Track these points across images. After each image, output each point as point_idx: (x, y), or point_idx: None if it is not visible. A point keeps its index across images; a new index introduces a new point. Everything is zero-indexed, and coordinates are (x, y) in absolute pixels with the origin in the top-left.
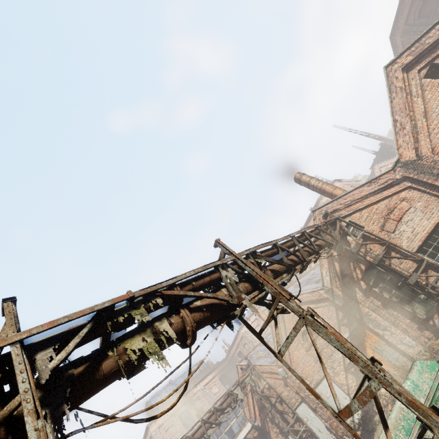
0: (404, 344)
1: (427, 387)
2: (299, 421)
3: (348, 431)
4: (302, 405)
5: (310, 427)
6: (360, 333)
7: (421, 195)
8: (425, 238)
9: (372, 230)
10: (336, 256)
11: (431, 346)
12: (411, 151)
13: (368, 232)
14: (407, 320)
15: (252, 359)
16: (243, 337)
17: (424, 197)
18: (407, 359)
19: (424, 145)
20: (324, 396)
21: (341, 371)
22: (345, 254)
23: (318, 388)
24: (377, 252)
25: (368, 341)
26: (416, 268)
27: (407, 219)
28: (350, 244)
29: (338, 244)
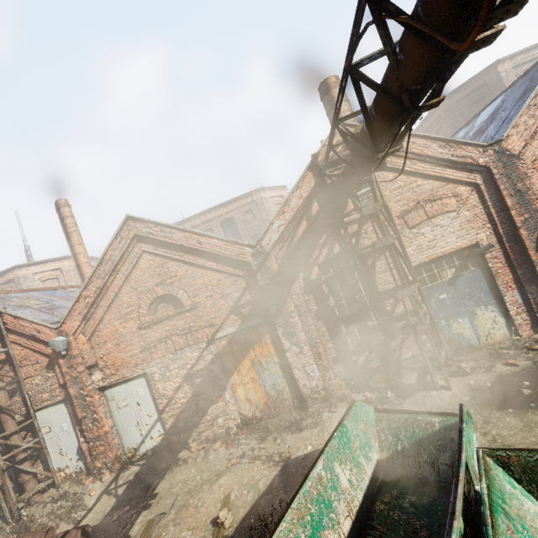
0: (304, 372)
1: (359, 445)
2: (29, 430)
3: (117, 463)
4: (58, 406)
5: (46, 445)
6: (255, 335)
7: (477, 204)
8: (436, 257)
9: (391, 209)
10: (313, 213)
11: (332, 385)
12: (521, 141)
13: (386, 207)
14: (331, 344)
15: (6, 302)
16: (14, 281)
17: (478, 209)
18: (289, 391)
19: (534, 147)
20: (115, 405)
21: (178, 377)
22: (327, 219)
23: (113, 390)
24: (371, 241)
25: (257, 350)
26: (399, 286)
27: (438, 223)
28: (346, 209)
29: (345, 190)
